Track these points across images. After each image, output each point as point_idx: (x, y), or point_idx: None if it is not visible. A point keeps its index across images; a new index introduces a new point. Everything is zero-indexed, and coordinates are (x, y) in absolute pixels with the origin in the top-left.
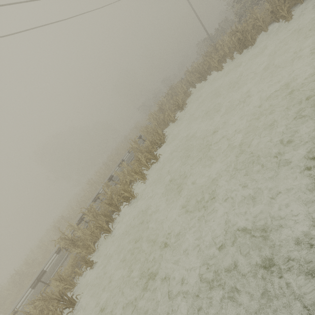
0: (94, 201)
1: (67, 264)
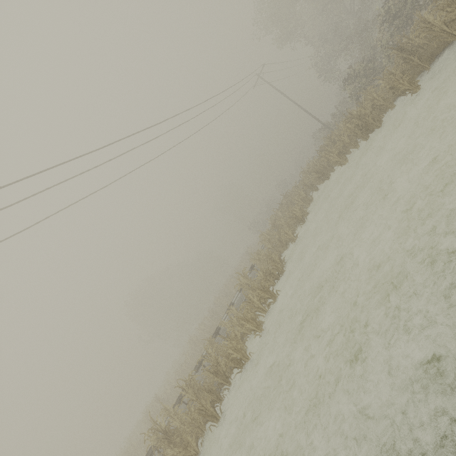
0: (196, 369)
1: None
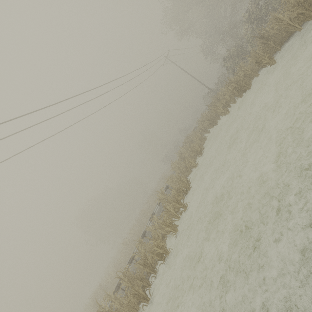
0: (129, 262)
1: None
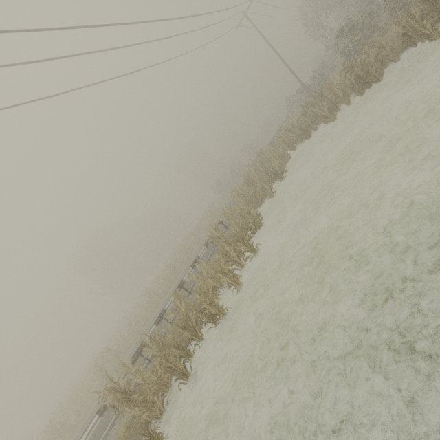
0: (157, 322)
1: (115, 435)
